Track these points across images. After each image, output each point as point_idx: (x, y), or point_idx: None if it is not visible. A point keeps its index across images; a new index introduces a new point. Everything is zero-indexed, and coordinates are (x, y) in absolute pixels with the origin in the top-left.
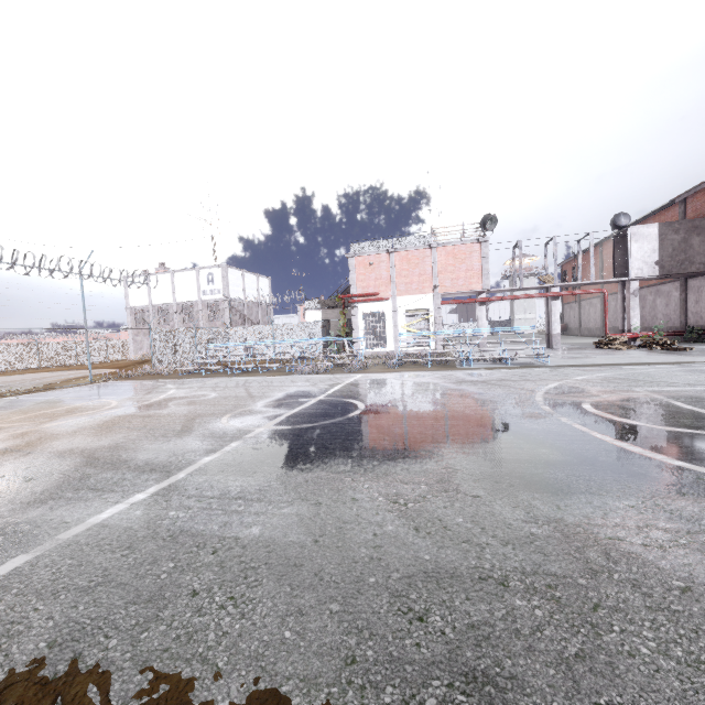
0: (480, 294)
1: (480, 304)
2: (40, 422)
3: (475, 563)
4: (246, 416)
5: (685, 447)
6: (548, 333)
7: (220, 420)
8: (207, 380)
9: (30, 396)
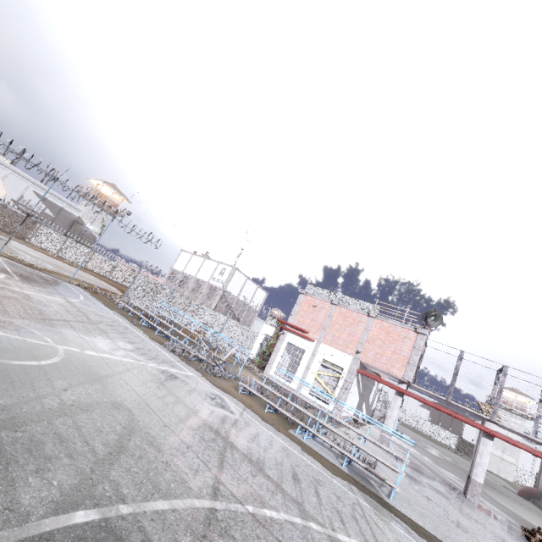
0: (401, 383)
1: (397, 393)
2: None
3: None
4: None
5: None
6: (469, 474)
7: None
8: (108, 313)
9: (10, 262)
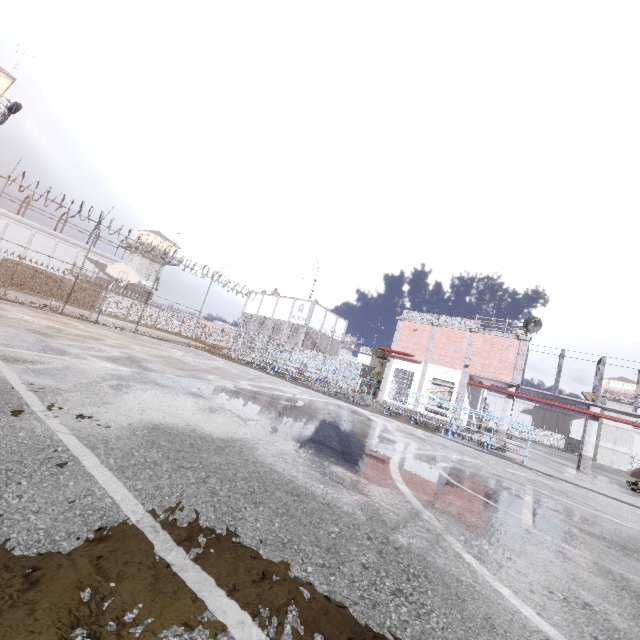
0: (510, 387)
1: (508, 396)
2: (136, 345)
3: (192, 421)
4: (226, 380)
5: (430, 483)
6: (580, 452)
7: (211, 375)
8: (248, 368)
9: (150, 338)
